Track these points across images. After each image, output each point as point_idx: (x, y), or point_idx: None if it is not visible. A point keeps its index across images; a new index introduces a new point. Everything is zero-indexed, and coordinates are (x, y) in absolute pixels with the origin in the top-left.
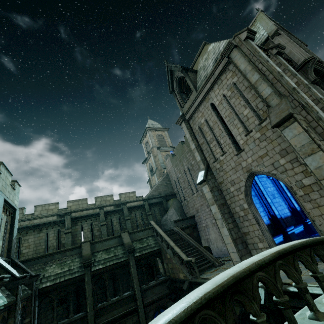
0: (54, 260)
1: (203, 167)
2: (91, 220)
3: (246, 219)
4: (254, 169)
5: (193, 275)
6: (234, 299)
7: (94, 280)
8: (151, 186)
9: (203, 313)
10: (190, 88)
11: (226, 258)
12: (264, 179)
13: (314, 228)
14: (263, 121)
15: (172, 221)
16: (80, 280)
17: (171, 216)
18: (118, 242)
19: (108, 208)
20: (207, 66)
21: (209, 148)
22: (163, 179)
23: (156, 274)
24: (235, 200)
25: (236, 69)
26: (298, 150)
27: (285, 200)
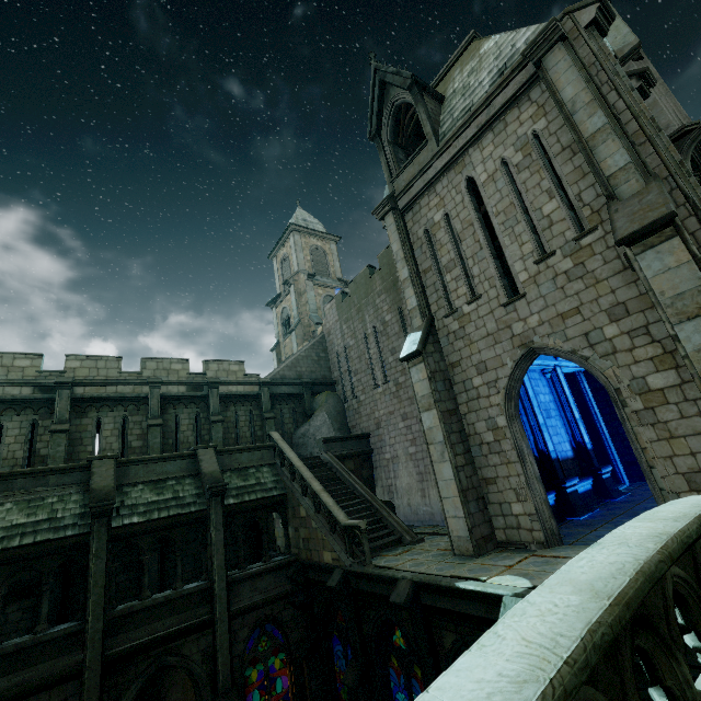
0: (11, 493)
1: (419, 325)
2: (126, 410)
3: (496, 451)
4: (539, 342)
5: (356, 557)
6: (634, 646)
7: (116, 549)
8: (279, 359)
9: (578, 699)
10: (415, 144)
11: (427, 529)
12: (536, 375)
13: (611, 488)
14: (587, 233)
15: (321, 440)
16: (77, 545)
17: (319, 430)
18: (187, 469)
19: (173, 390)
20: (474, 86)
21: (441, 282)
22: (312, 345)
23: (267, 549)
24: (479, 406)
25: (547, 100)
26: (666, 303)
27: (568, 425)
